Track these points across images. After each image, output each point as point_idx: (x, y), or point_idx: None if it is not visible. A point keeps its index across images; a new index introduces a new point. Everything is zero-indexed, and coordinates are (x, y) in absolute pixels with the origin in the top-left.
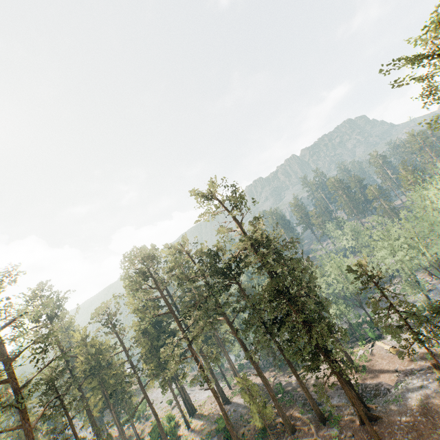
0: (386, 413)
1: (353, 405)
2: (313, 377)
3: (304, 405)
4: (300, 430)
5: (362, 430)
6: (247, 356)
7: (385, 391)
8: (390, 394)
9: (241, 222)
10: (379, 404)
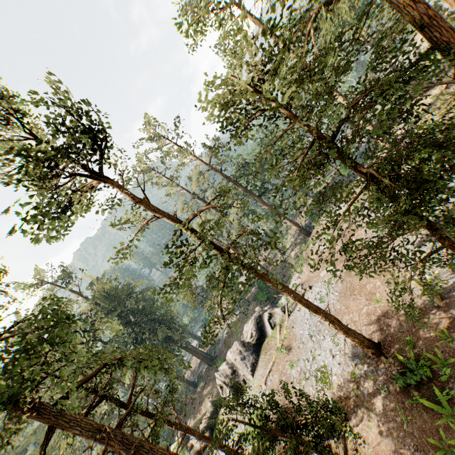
0: (218, 351)
1: (203, 361)
2: (189, 371)
3: (186, 391)
4: (187, 405)
5: (211, 369)
6: (129, 387)
7: (218, 341)
8: (219, 341)
9: (79, 293)
10: (216, 350)
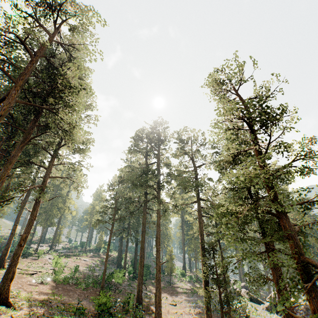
0: None
1: None
2: None
3: None
4: None
5: None
6: None
7: None
8: None
9: None
10: None
